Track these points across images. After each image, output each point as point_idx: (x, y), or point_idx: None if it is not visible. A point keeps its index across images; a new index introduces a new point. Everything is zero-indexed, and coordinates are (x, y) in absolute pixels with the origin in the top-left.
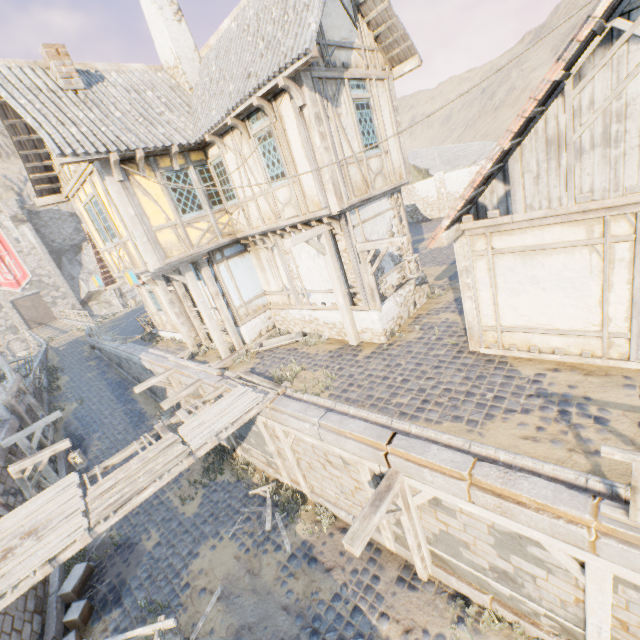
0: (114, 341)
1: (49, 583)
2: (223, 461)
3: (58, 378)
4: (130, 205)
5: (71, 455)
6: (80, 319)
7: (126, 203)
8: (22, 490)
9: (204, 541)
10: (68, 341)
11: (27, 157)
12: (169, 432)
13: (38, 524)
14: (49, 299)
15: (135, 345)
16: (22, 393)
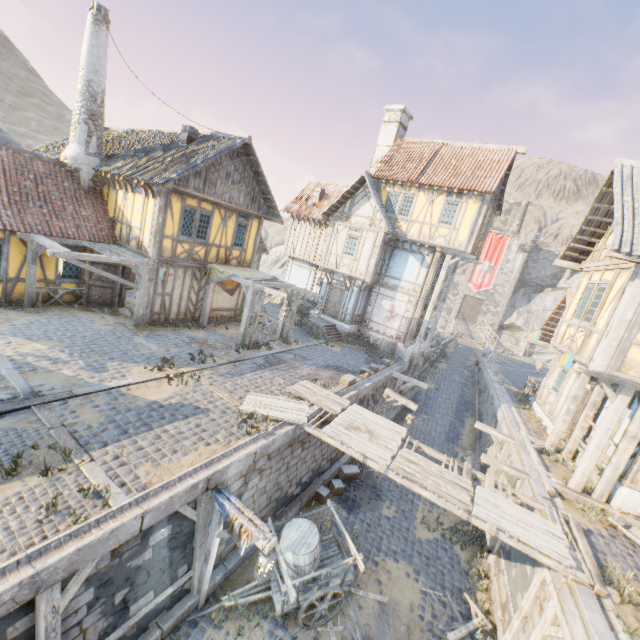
0: (494, 374)
1: (343, 456)
2: (471, 543)
3: (441, 361)
4: (633, 310)
5: (409, 415)
6: (488, 337)
7: (631, 307)
8: (376, 402)
9: (407, 561)
10: (467, 345)
11: (583, 231)
12: (469, 478)
13: (375, 432)
14: (484, 308)
15: (505, 392)
16: (421, 354)
